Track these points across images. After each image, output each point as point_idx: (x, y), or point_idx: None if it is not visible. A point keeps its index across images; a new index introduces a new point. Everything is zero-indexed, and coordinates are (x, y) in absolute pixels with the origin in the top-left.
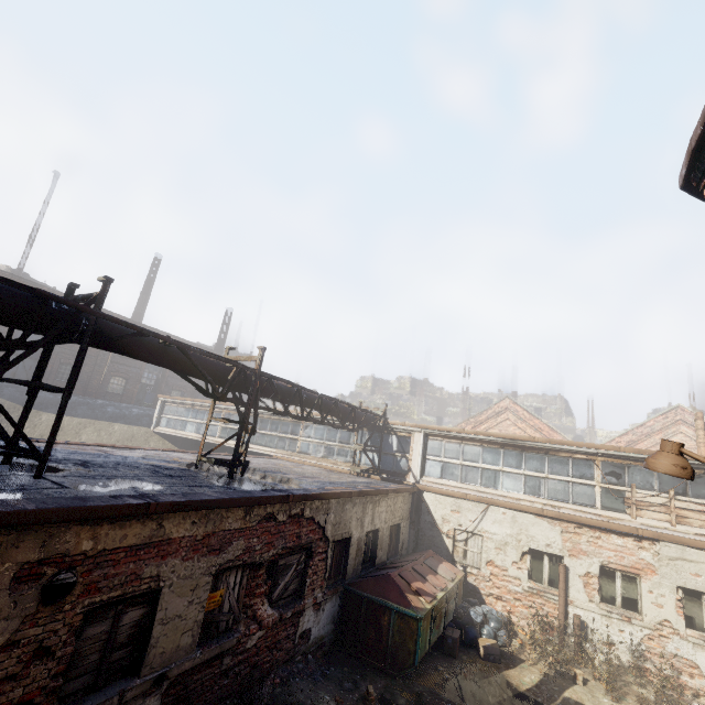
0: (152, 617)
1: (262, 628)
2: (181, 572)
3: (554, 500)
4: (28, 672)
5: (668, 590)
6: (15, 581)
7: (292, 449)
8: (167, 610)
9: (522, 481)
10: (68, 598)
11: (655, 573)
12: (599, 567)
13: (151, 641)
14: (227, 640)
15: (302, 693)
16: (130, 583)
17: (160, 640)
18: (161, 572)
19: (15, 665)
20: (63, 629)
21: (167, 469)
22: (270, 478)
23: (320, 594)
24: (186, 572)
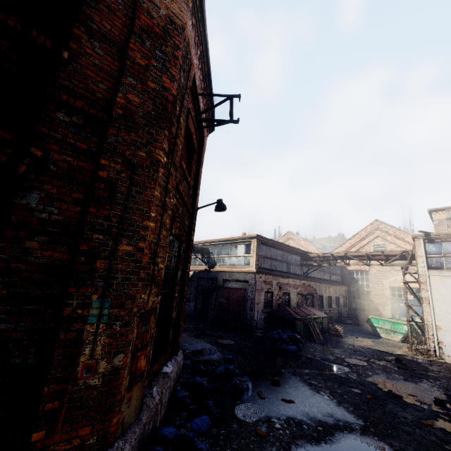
0: None
1: None
2: None
3: None
4: None
5: None
6: None
7: None
8: None
9: None
10: None
11: None
12: None
13: None
14: None
15: None
16: None
17: None
18: None
19: None
20: None
21: None
22: None
23: None
24: None
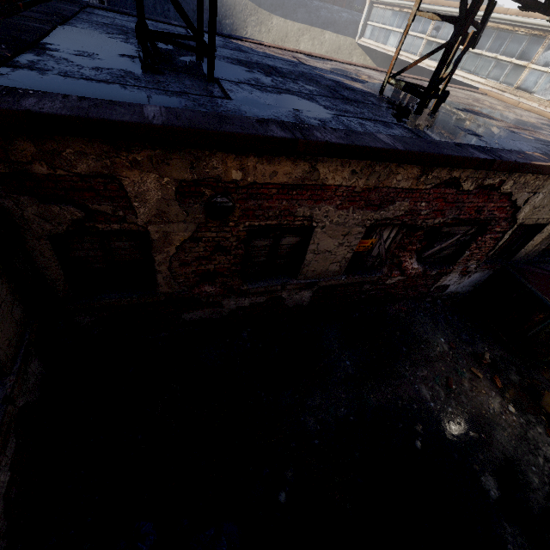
0: (306, 246)
1: (403, 275)
2: (333, 218)
3: None
4: (214, 257)
5: None
6: (180, 194)
7: (508, 83)
8: (319, 245)
9: None
10: (230, 218)
11: None
12: None
13: (304, 262)
14: (369, 276)
15: (421, 327)
16: (284, 217)
17: (311, 263)
18: (313, 214)
19: (204, 252)
20: (232, 238)
21: (348, 90)
22: (469, 123)
23: (473, 265)
24: (339, 219)
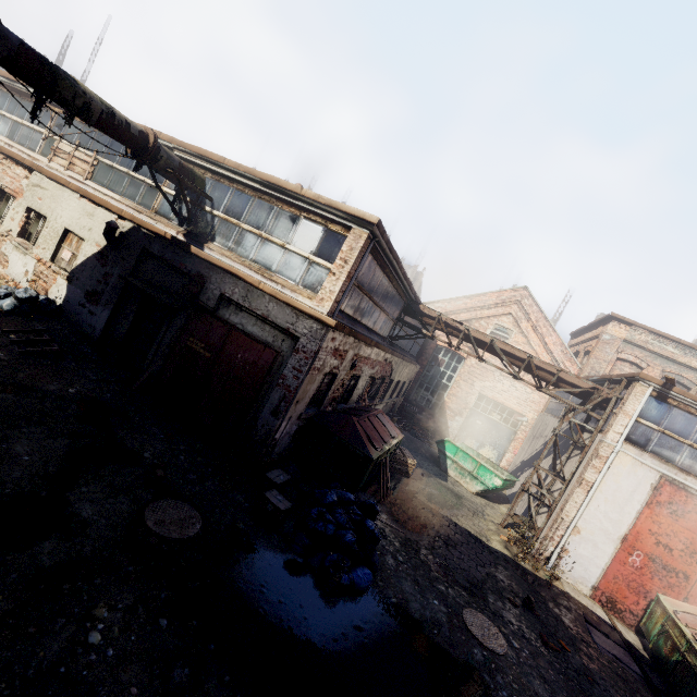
0: None
1: None
2: None
3: (18, 144)
4: None
5: (22, 209)
6: None
7: None
8: None
9: (9, 126)
10: None
11: (23, 196)
12: (5, 194)
13: None
14: None
15: None
16: None
17: None
18: None
19: None
20: None
21: None
22: None
23: None
24: None
